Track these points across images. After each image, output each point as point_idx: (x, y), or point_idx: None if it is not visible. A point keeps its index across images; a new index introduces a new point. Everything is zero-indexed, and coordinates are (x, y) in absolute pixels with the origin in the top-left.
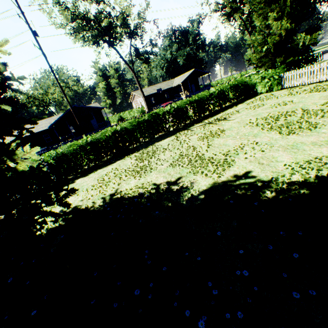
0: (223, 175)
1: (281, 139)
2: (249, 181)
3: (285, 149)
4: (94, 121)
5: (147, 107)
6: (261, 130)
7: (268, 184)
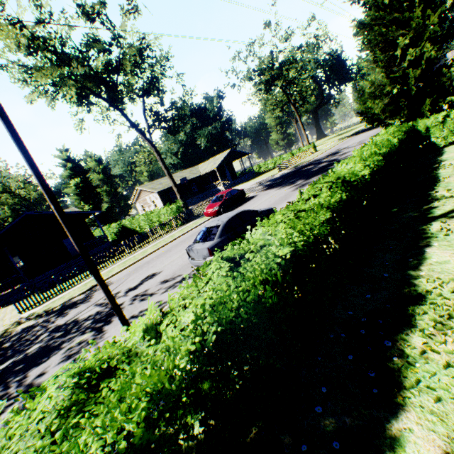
0: None
1: None
2: None
3: None
4: (70, 241)
5: (183, 203)
6: None
7: None
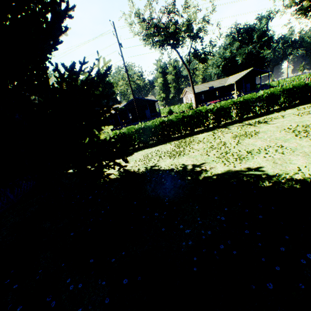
0: (238, 166)
1: (307, 146)
2: (257, 173)
3: (305, 155)
4: (147, 111)
5: (195, 104)
6: (294, 136)
7: (270, 177)
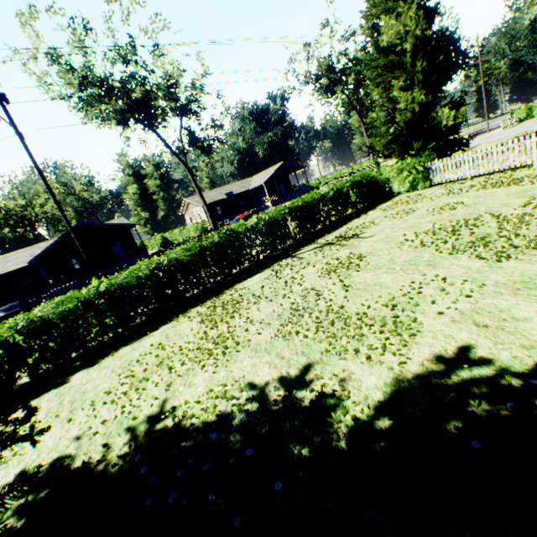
0: (409, 357)
1: (489, 270)
2: (483, 373)
3: (515, 291)
4: (117, 248)
5: (212, 222)
6: (436, 253)
7: None
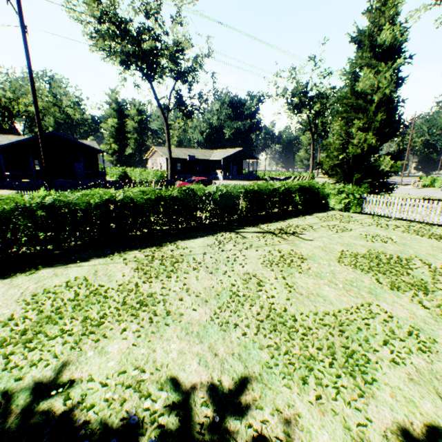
0: (370, 419)
1: (436, 324)
2: None
3: None
4: (80, 165)
5: (171, 174)
6: (376, 282)
7: None
